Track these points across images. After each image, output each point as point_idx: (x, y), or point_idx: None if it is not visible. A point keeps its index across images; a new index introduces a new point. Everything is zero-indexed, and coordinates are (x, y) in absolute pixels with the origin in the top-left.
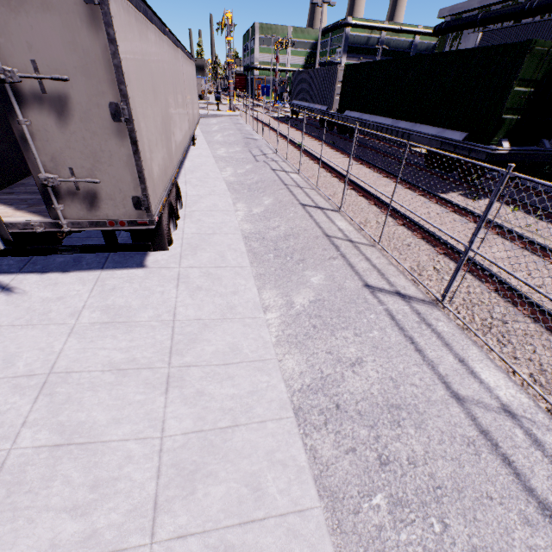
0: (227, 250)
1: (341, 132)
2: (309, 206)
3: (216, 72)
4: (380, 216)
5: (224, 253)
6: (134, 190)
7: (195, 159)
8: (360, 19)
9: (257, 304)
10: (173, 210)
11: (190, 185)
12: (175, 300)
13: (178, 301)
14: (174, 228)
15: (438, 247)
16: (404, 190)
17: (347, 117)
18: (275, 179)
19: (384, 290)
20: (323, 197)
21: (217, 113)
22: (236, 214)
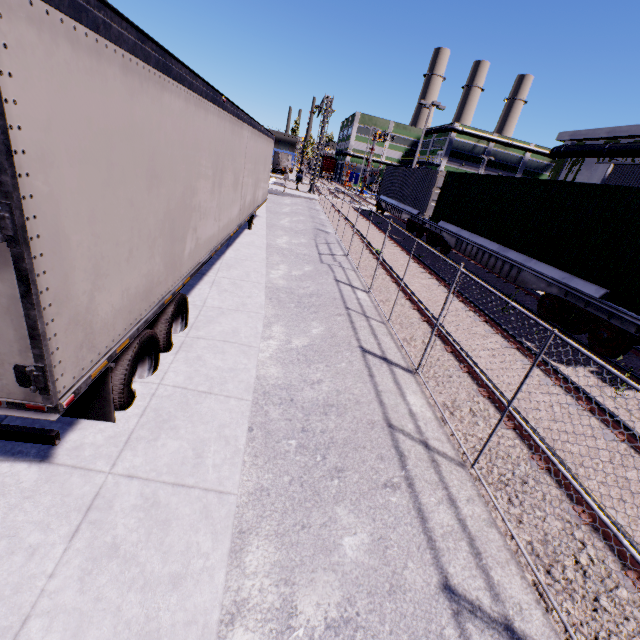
0: (213, 439)
1: (432, 243)
2: (371, 354)
3: (303, 151)
4: (477, 399)
5: (206, 445)
6: (20, 354)
7: (242, 249)
8: (468, 127)
9: (208, 635)
10: (155, 344)
11: (217, 288)
12: (42, 586)
13: (46, 591)
14: (151, 370)
15: (580, 505)
16: (511, 350)
17: (441, 228)
18: (335, 297)
19: (480, 610)
20: (394, 339)
21: (294, 193)
22: (267, 344)
